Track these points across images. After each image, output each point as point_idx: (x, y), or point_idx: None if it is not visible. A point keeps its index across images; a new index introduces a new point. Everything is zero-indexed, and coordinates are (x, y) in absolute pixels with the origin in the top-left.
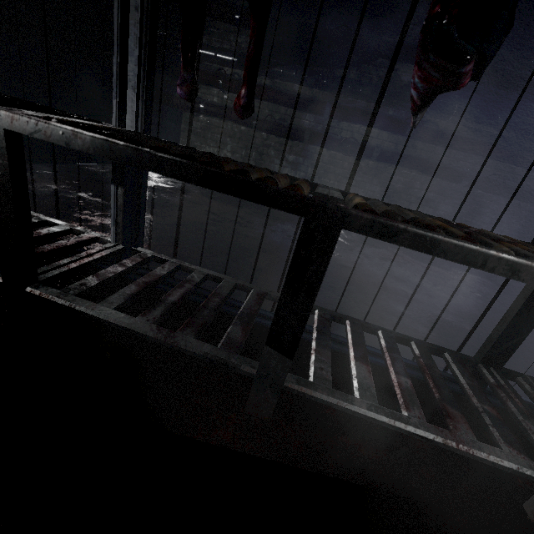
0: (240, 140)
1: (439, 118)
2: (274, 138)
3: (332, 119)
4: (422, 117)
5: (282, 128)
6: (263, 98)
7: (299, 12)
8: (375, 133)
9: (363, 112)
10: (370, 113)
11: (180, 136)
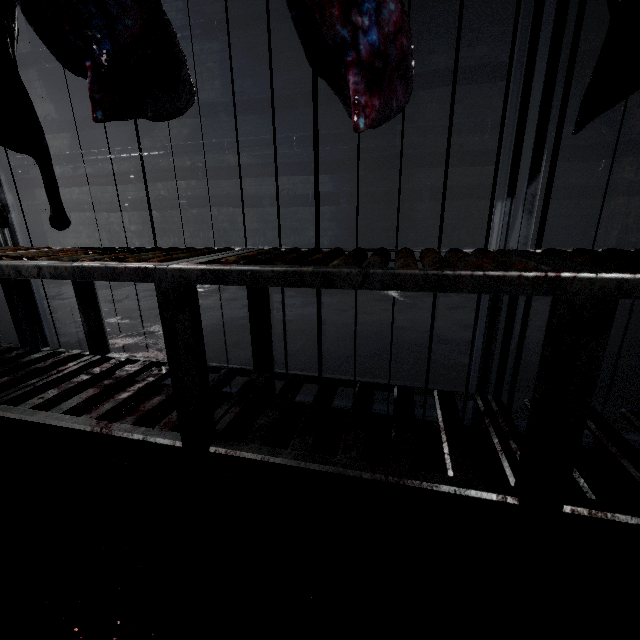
0: (90, 225)
1: (221, 155)
2: (114, 215)
3: (149, 184)
4: (214, 158)
5: (108, 204)
6: (85, 185)
7: (89, 108)
8: (185, 185)
9: (158, 171)
10: (163, 170)
11: (47, 236)
